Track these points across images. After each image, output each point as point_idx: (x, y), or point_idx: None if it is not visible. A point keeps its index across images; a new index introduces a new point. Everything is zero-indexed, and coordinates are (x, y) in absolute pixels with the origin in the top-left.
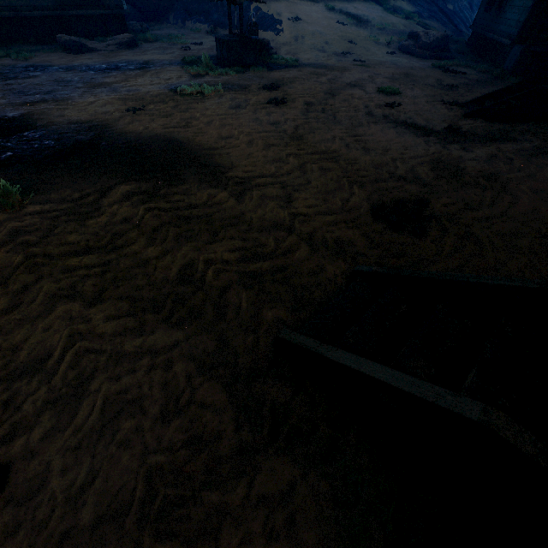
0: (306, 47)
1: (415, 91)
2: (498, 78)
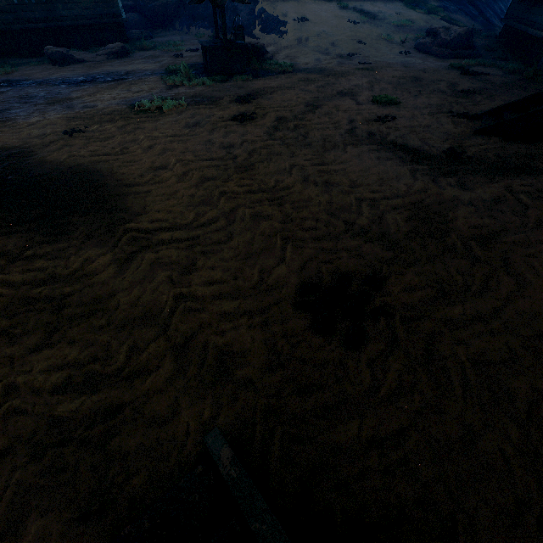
0: (308, 50)
1: (419, 99)
2: (530, 79)
